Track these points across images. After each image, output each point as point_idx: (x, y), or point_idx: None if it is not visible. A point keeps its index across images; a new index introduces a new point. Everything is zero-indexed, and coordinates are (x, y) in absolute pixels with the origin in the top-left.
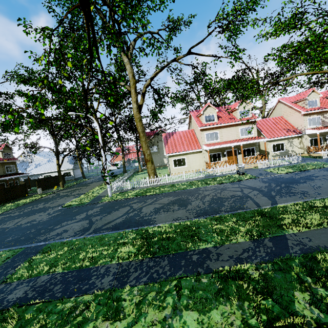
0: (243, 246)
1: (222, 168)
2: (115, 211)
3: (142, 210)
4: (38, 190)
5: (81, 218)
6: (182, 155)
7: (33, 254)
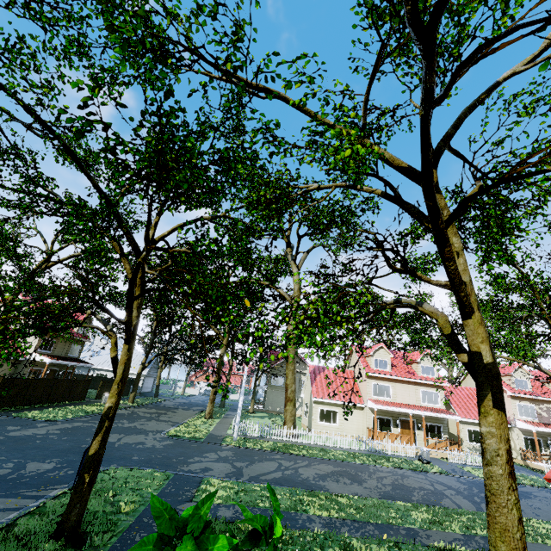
0: (453, 535)
1: (395, 445)
2: (260, 463)
3: (300, 471)
4: (104, 396)
5: (215, 458)
6: (334, 405)
7: (195, 483)
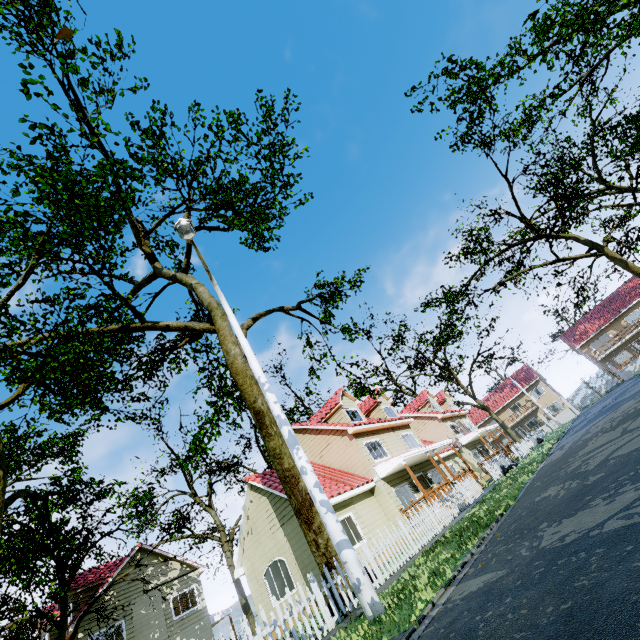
0: None
1: (465, 486)
2: None
3: None
4: None
5: None
6: (341, 506)
7: None
